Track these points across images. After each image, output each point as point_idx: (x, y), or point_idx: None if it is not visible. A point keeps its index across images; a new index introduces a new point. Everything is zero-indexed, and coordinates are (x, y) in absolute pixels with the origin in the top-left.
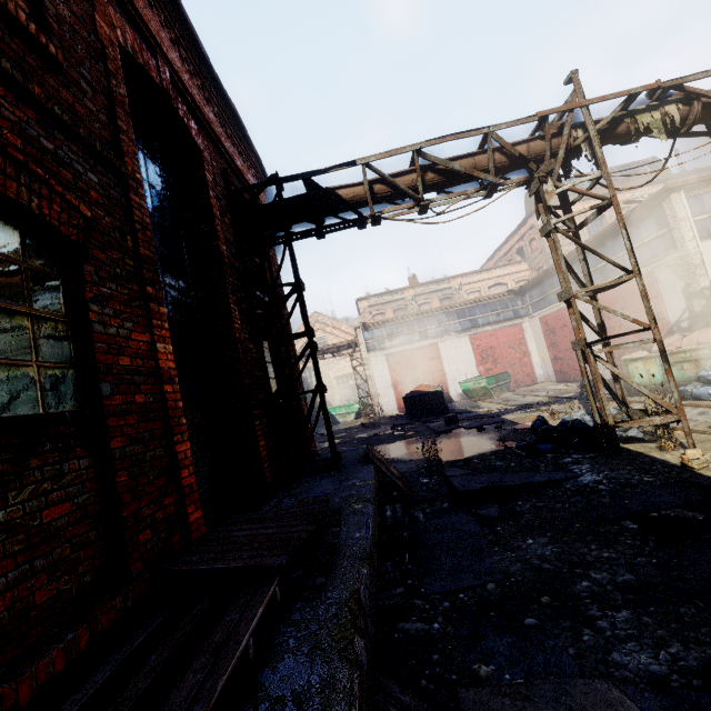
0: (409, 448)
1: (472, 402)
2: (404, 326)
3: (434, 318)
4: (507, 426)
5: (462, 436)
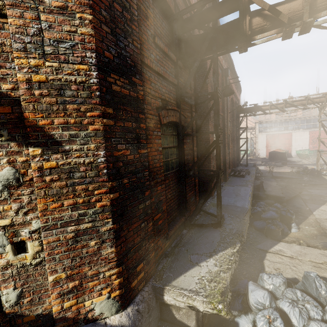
0: (265, 168)
1: (300, 159)
2: (278, 123)
3: (294, 121)
4: (302, 168)
5: (284, 168)
